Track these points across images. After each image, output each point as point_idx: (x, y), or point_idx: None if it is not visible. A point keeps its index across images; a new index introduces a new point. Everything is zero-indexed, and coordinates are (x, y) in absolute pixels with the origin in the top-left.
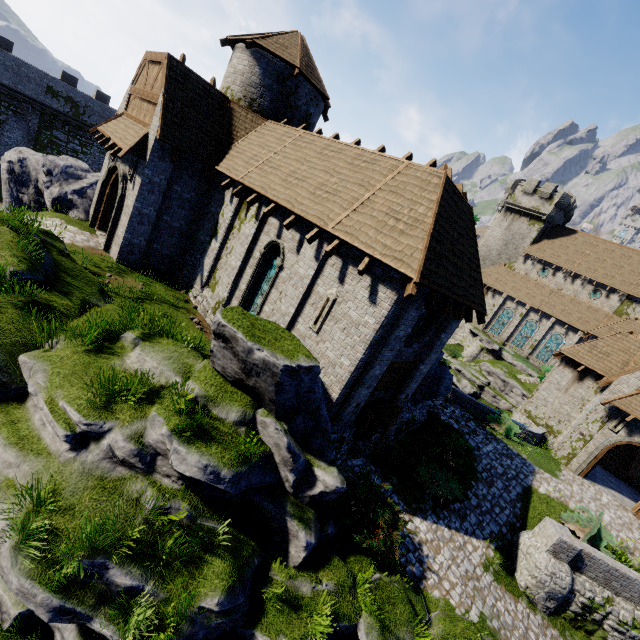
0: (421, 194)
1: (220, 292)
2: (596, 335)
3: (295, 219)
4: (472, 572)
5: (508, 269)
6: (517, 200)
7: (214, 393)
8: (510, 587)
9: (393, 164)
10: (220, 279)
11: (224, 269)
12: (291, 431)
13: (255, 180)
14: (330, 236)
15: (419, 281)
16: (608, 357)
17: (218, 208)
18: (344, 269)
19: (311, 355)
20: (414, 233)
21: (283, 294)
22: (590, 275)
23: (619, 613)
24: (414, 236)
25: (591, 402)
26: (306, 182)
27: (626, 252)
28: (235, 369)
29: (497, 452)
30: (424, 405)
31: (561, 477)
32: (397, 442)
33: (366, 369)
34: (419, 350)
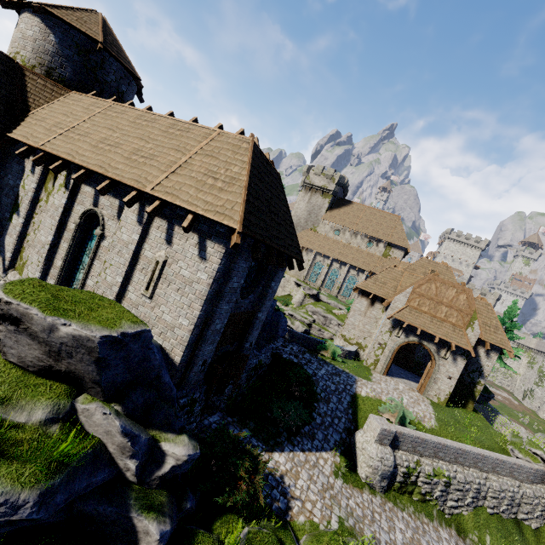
0: (234, 157)
1: (30, 273)
2: (375, 272)
3: (110, 184)
4: (327, 483)
5: (314, 232)
6: (312, 181)
7: (6, 392)
8: (356, 482)
9: (206, 132)
10: (28, 258)
11: (32, 246)
12: (127, 410)
13: (59, 147)
14: (151, 198)
15: (242, 231)
16: (386, 285)
17: (17, 180)
18: (170, 230)
19: (138, 320)
20: (232, 189)
21: (107, 264)
22: (365, 231)
23: (425, 469)
24: (232, 192)
25: (381, 319)
26: (120, 148)
27: (382, 214)
28: (37, 355)
29: (329, 373)
30: (268, 349)
31: (373, 379)
32: (249, 388)
33: (206, 325)
34: (255, 300)
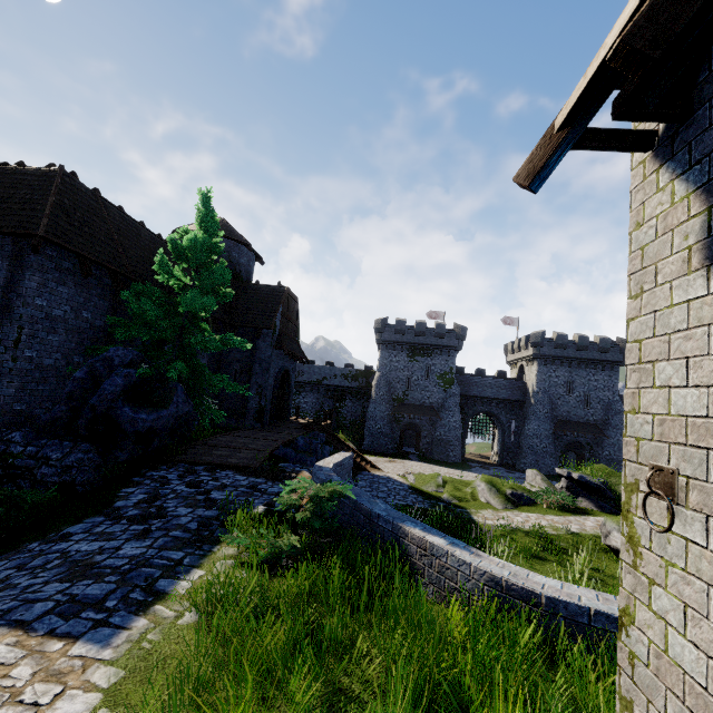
0: None
1: None
2: None
3: None
4: None
5: None
6: None
7: None
8: None
9: None
10: None
11: None
12: None
13: None
14: None
15: None
16: None
17: None
18: None
19: None
20: None
21: None
22: None
23: None
24: None
25: None
26: None
27: None
28: None
29: (78, 555)
30: (65, 445)
31: None
32: None
33: None
34: None
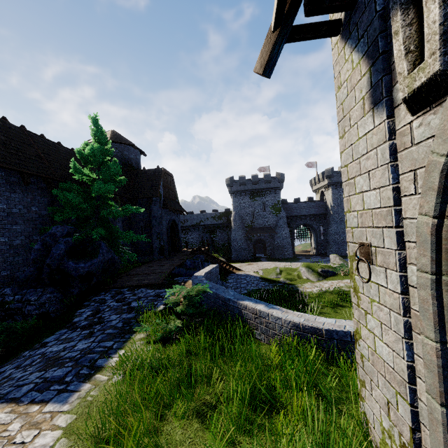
0: None
1: None
2: None
3: None
4: None
5: None
6: None
7: None
8: None
9: None
10: None
11: None
12: None
13: None
14: None
15: None
16: None
17: None
18: None
19: None
20: None
21: None
22: None
23: None
24: None
25: None
26: None
27: None
28: None
29: (51, 354)
30: (38, 291)
31: None
32: None
33: None
34: None
